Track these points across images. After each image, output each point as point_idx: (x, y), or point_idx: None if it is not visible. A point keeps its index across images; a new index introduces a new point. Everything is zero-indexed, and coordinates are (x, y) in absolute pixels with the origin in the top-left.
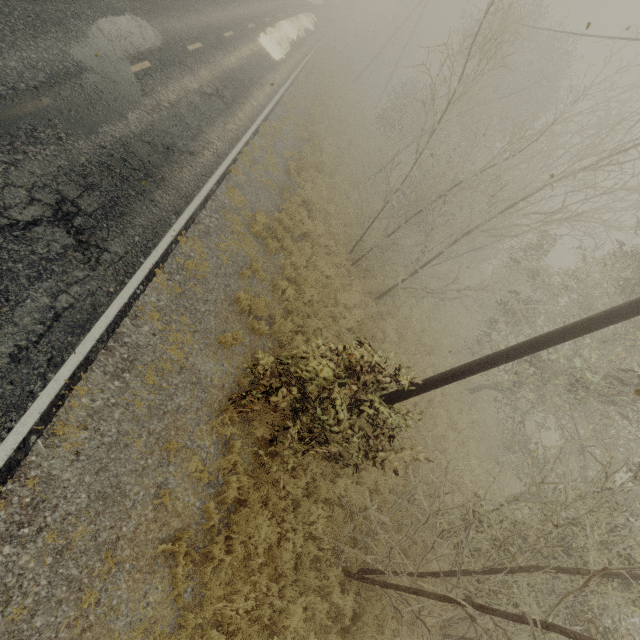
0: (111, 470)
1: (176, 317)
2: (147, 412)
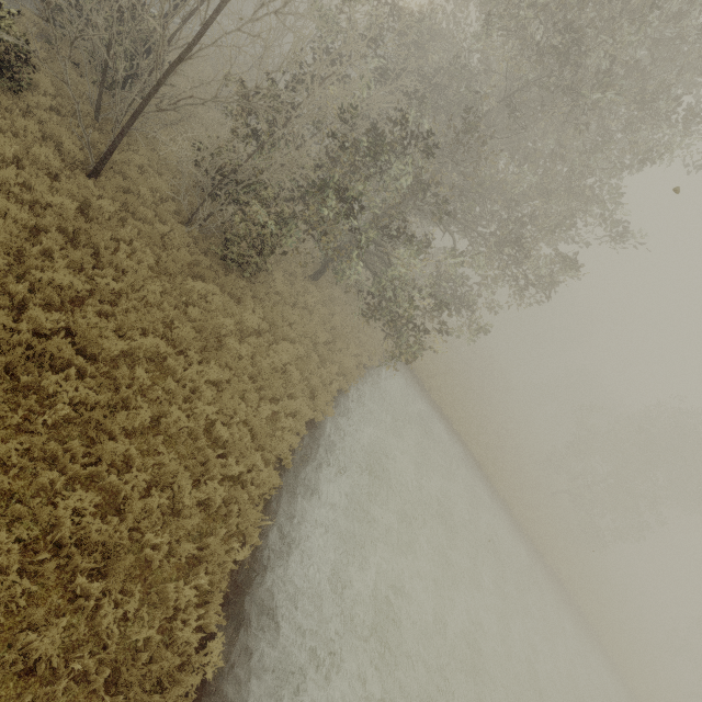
0: None
1: None
2: None
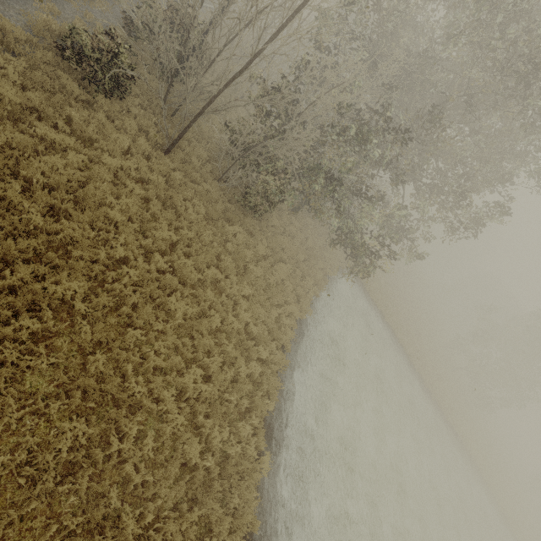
0: (61, 1)
1: (103, 1)
2: (81, 5)
